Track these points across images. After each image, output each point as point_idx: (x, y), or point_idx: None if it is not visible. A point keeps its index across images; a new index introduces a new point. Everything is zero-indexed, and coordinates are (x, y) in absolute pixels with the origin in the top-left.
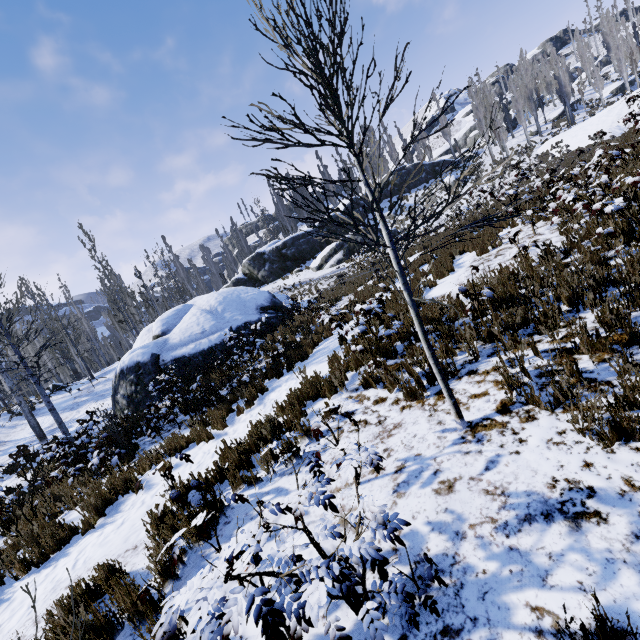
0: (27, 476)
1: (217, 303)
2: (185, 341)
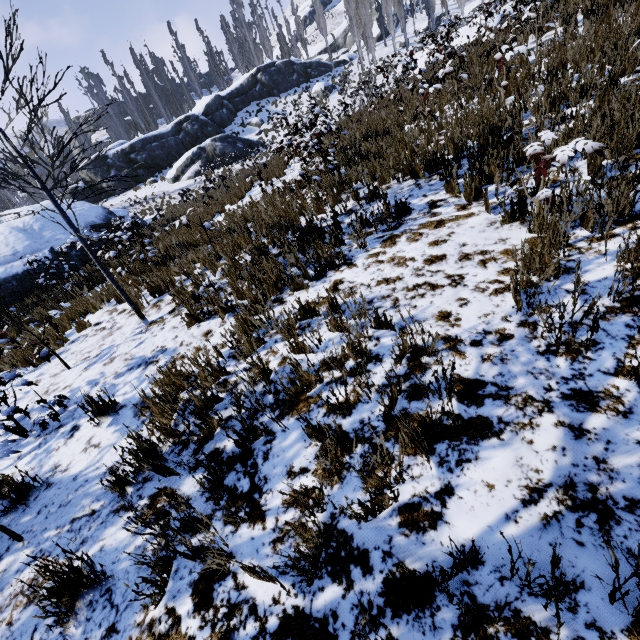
0: None
1: (32, 220)
2: None
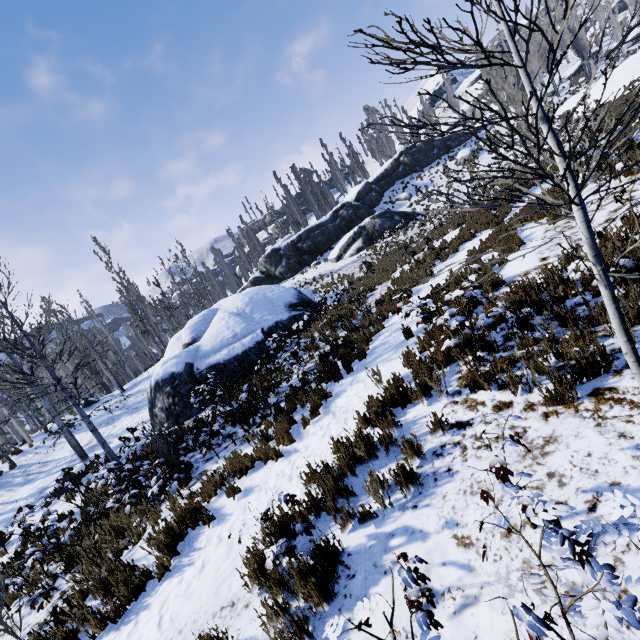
0: (76, 500)
1: (244, 304)
2: (217, 347)
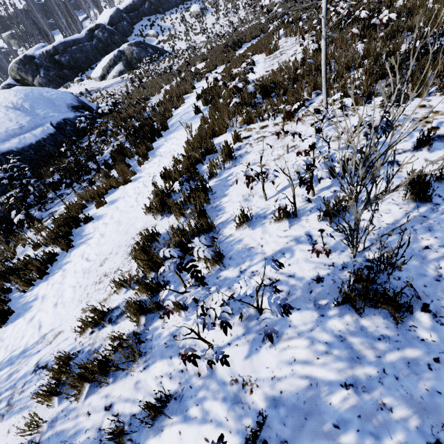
0: None
1: (20, 100)
2: (3, 137)
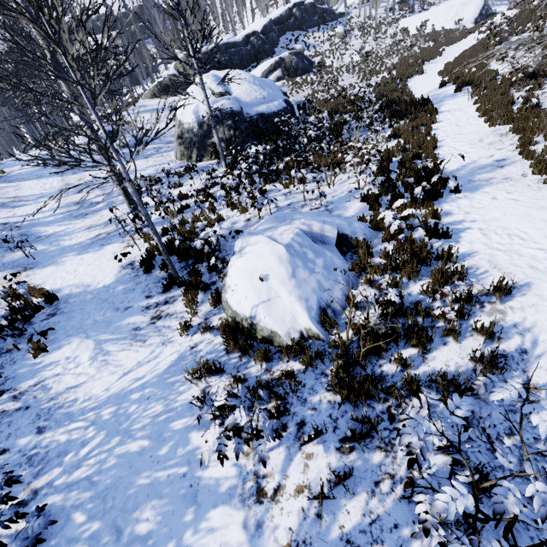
0: (193, 185)
1: (251, 78)
2: (255, 102)
